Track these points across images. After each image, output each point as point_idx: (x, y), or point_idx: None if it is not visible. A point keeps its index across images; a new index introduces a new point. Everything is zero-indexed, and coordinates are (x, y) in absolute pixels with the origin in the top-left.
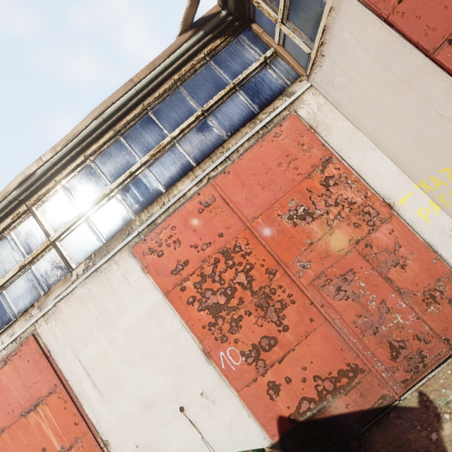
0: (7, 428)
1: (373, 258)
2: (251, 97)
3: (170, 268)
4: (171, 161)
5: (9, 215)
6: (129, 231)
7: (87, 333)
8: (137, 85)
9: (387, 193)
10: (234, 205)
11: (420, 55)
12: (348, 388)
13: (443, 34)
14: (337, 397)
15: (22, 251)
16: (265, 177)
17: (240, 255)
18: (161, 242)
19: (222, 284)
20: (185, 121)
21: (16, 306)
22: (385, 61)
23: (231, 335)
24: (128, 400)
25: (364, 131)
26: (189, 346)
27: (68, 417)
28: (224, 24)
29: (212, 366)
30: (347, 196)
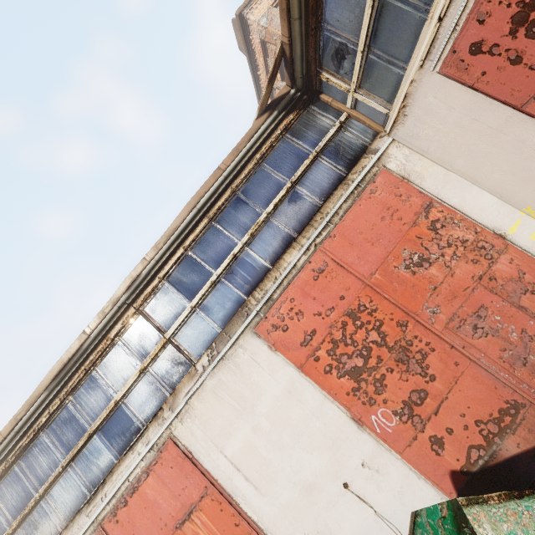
0: None
1: (500, 290)
2: (336, 161)
3: (298, 341)
4: (271, 235)
5: (118, 321)
6: (247, 312)
7: (226, 425)
8: (225, 172)
9: (495, 225)
10: (348, 266)
11: (508, 109)
12: (514, 426)
13: (528, 94)
14: (506, 439)
15: (138, 354)
16: (371, 233)
17: (366, 313)
18: (283, 317)
19: (356, 346)
20: (277, 196)
21: (143, 413)
22: (473, 115)
23: (378, 397)
24: (286, 487)
25: (456, 172)
26: (337, 417)
27: (226, 520)
28: (294, 100)
29: (367, 433)
30: (458, 236)
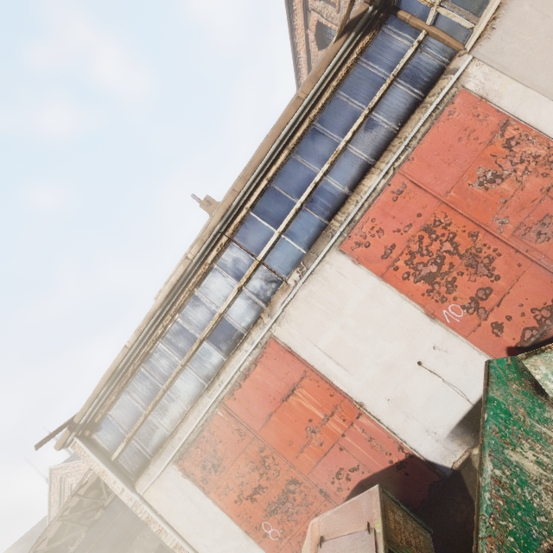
0: (273, 413)
1: None
2: (413, 84)
3: (379, 255)
4: (350, 163)
5: (213, 249)
6: (332, 233)
7: (318, 326)
8: (304, 101)
9: None
10: (425, 187)
11: None
12: None
13: None
14: None
15: (234, 276)
16: (448, 154)
17: (441, 228)
18: (365, 235)
19: (431, 256)
20: (355, 123)
21: (243, 322)
22: None
23: (449, 295)
24: (371, 367)
25: (535, 88)
26: (413, 313)
27: (323, 392)
28: (371, 19)
29: (438, 324)
30: (531, 152)
